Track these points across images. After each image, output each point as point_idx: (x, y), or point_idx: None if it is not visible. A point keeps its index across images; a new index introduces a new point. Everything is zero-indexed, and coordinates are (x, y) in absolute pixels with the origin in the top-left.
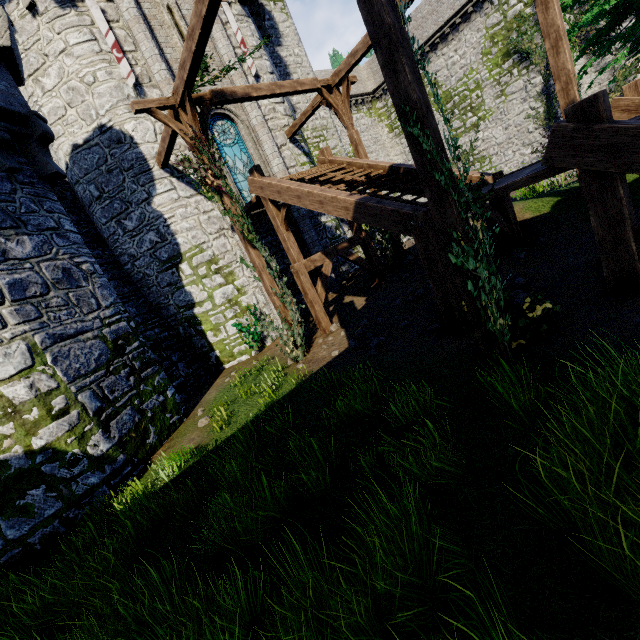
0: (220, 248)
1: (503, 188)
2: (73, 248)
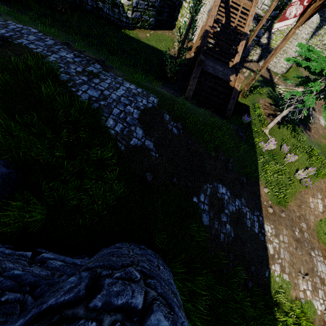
0: None
1: None
2: None
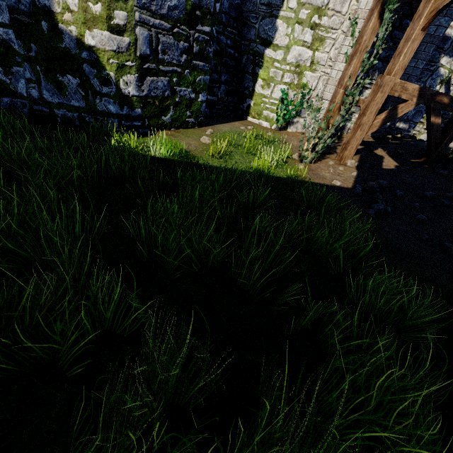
0: (337, 2)
1: None
2: None
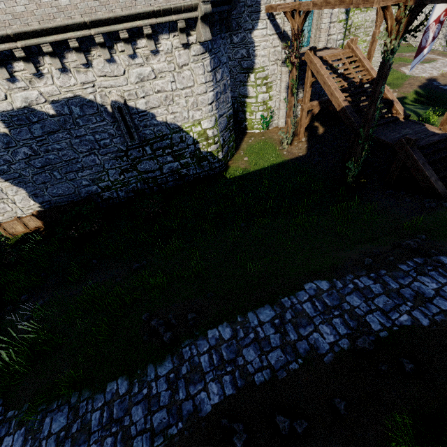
0: (272, 71)
1: (384, 141)
2: (227, 72)
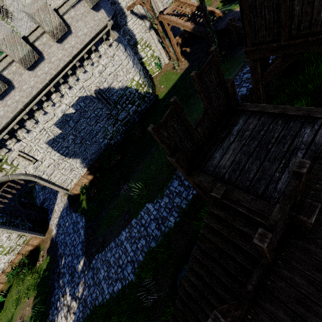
0: (146, 37)
1: (221, 29)
2: (130, 49)
